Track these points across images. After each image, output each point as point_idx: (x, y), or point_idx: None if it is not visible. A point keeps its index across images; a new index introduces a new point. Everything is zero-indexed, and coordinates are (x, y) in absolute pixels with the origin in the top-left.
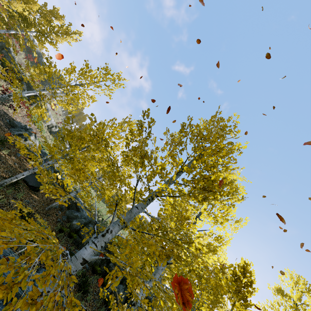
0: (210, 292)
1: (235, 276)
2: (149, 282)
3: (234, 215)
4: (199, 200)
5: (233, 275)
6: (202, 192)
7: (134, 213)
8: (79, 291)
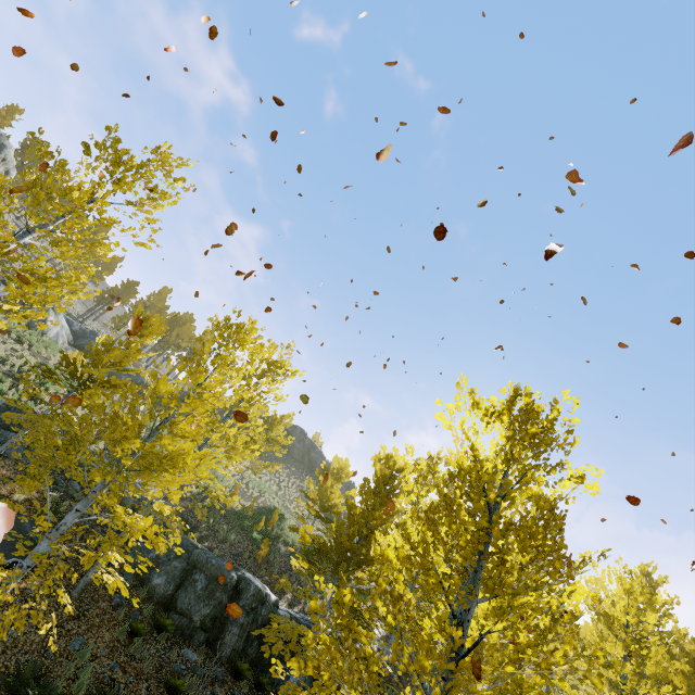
0: None
1: None
2: None
3: (553, 601)
4: None
5: None
6: None
7: None
8: None
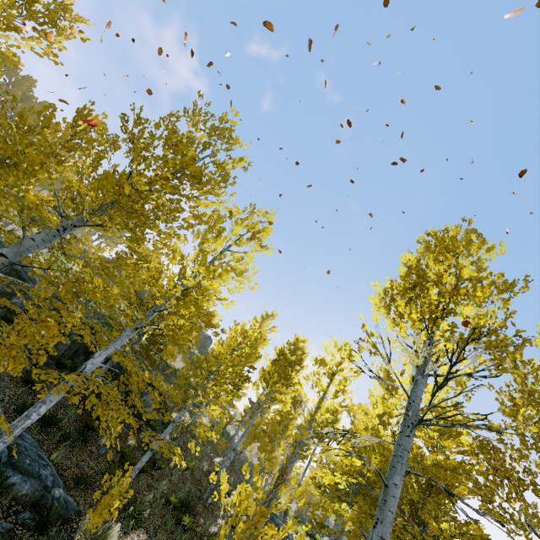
0: (182, 351)
1: (283, 356)
2: (106, 350)
3: (236, 265)
4: (130, 229)
5: (279, 355)
6: (123, 214)
7: (28, 246)
8: (24, 385)
